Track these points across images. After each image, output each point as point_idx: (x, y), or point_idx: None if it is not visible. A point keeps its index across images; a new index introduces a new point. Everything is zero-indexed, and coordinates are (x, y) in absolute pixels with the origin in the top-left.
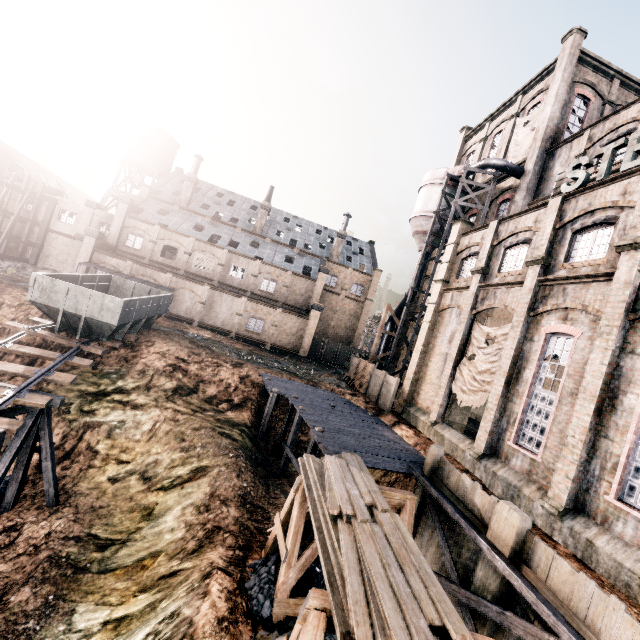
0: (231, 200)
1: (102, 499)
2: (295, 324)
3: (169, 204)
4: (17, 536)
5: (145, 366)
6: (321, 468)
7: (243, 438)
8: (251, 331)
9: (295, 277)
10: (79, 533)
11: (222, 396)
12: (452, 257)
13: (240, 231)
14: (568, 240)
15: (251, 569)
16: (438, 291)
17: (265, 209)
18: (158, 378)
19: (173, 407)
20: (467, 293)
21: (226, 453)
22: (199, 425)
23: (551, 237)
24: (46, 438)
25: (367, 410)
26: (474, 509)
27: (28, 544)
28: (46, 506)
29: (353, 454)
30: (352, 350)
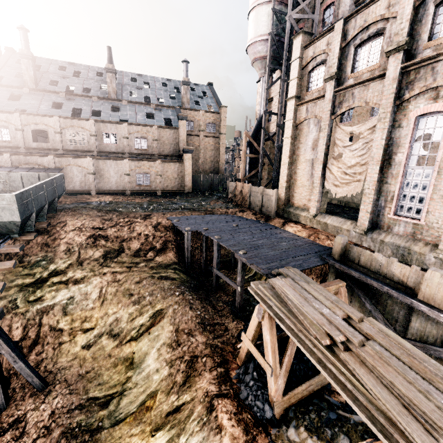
0: (75, 72)
1: (85, 365)
2: (174, 169)
3: (16, 88)
4: (24, 426)
5: (68, 245)
6: (275, 293)
7: (178, 275)
8: (142, 185)
9: (160, 130)
10: (79, 402)
11: (145, 247)
12: (299, 72)
13: (97, 100)
14: (431, 15)
15: (236, 379)
16: (293, 108)
17: (111, 72)
18: (85, 251)
19: (110, 271)
20: (322, 102)
21: (172, 293)
22: (139, 278)
23: (411, 17)
24: (4, 347)
25: (258, 220)
26: (394, 278)
27: (38, 428)
28: (38, 392)
29: (288, 267)
30: (221, 177)
